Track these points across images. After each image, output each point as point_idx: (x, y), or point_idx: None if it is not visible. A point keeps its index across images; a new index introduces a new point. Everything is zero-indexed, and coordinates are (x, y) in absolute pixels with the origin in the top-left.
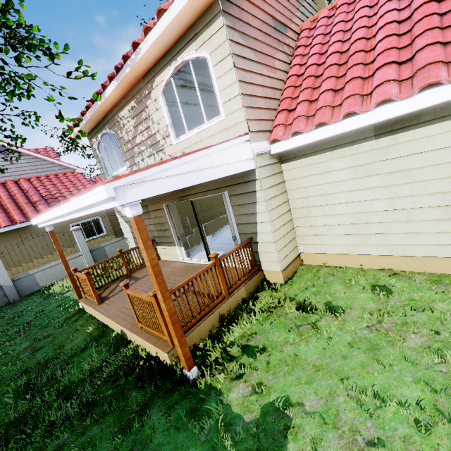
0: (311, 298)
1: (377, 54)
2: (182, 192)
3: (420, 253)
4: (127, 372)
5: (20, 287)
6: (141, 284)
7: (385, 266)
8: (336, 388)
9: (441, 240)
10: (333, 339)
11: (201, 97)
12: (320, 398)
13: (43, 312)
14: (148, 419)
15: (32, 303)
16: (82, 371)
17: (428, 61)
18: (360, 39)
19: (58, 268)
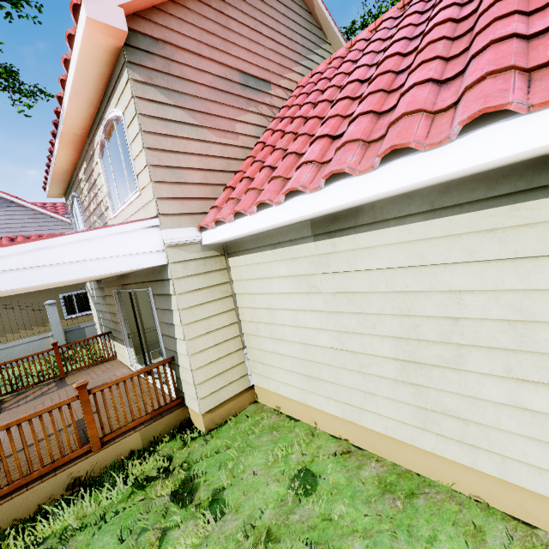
0: (209, 472)
1: (321, 123)
2: (123, 279)
3: (378, 426)
4: None
5: None
6: (55, 396)
7: (341, 433)
8: None
9: (401, 414)
10: None
11: (126, 165)
12: None
13: None
14: None
15: None
16: None
17: (346, 138)
18: (322, 102)
19: (17, 350)
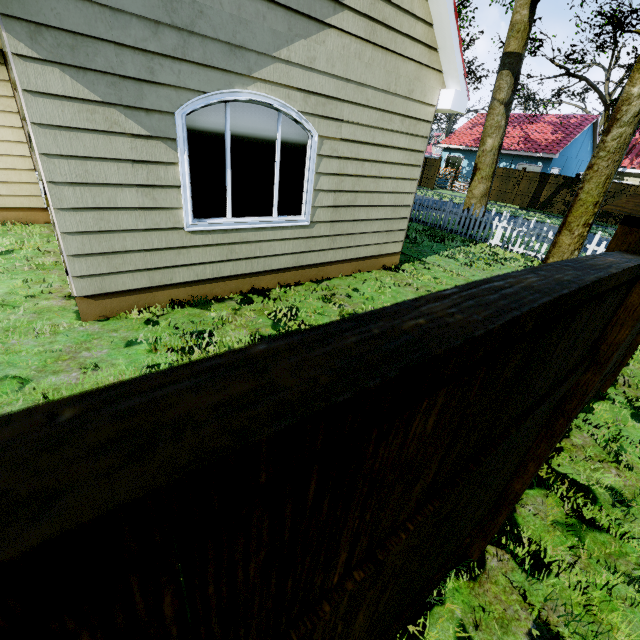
0: None
1: None
2: None
3: None
4: None
5: None
6: None
7: None
8: None
9: None
10: None
11: None
12: None
13: None
14: None
15: None
16: None
17: None
18: None
19: None
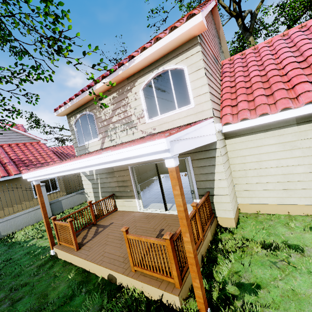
0: (267, 238)
1: (291, 77)
2: None
3: None
4: None
5: None
6: (111, 230)
7: (307, 212)
8: None
9: None
10: None
11: (175, 93)
12: None
13: (11, 260)
14: None
15: None
16: None
17: None
18: (273, 69)
19: (20, 218)
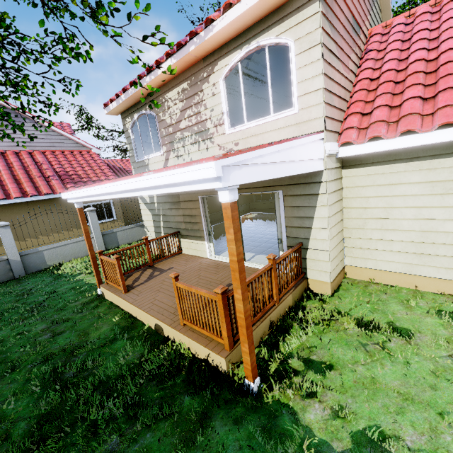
0: (368, 315)
1: None
2: None
3: None
4: (171, 373)
5: (27, 263)
6: (168, 276)
7: (445, 290)
8: (436, 424)
9: None
10: (412, 365)
11: (272, 87)
12: (421, 433)
13: (56, 293)
14: (212, 433)
15: (40, 281)
16: (118, 365)
17: None
18: (452, 49)
19: (67, 248)
